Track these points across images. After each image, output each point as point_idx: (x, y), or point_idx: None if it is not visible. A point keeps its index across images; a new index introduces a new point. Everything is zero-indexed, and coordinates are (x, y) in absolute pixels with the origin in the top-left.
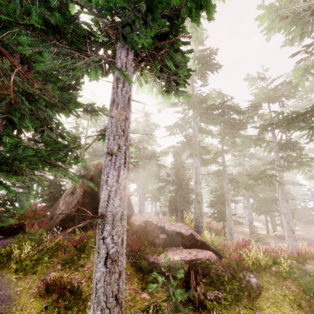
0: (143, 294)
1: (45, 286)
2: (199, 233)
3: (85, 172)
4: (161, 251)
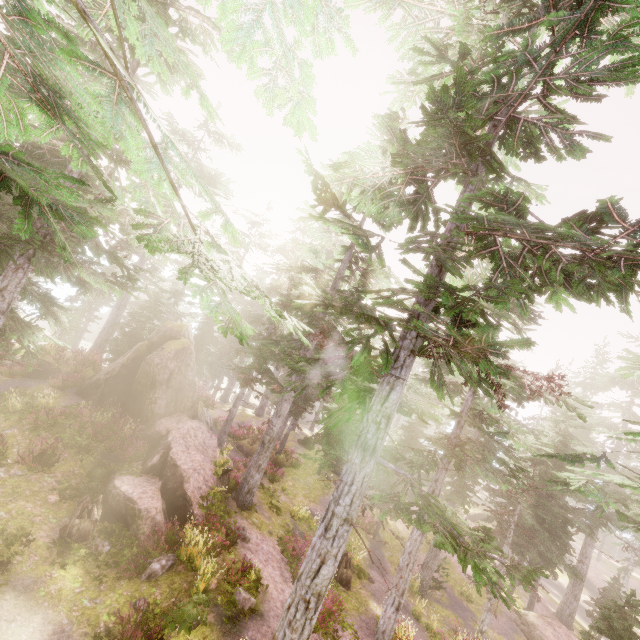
0: (54, 496)
1: None
2: (242, 489)
3: (153, 334)
4: (134, 473)
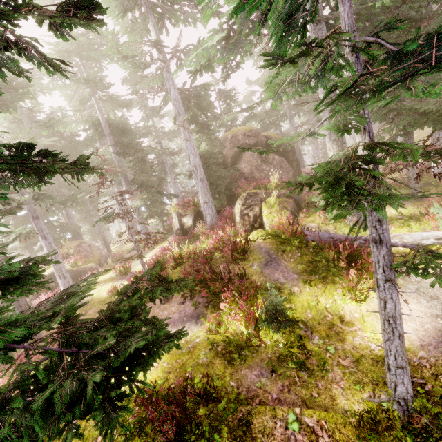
0: None
1: None
2: None
3: (255, 139)
4: None
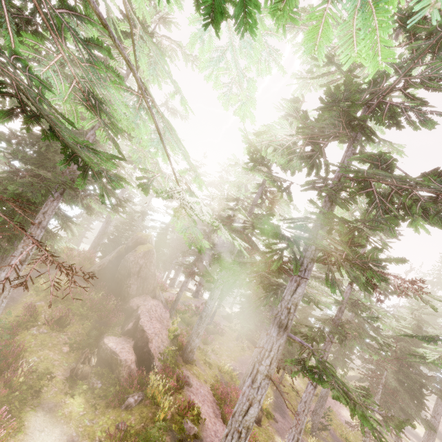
0: (66, 347)
1: (27, 305)
2: (186, 349)
3: (129, 241)
4: (116, 334)
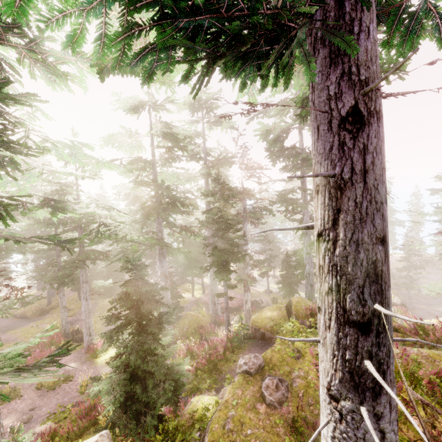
0: None
1: None
2: None
3: None
4: None
